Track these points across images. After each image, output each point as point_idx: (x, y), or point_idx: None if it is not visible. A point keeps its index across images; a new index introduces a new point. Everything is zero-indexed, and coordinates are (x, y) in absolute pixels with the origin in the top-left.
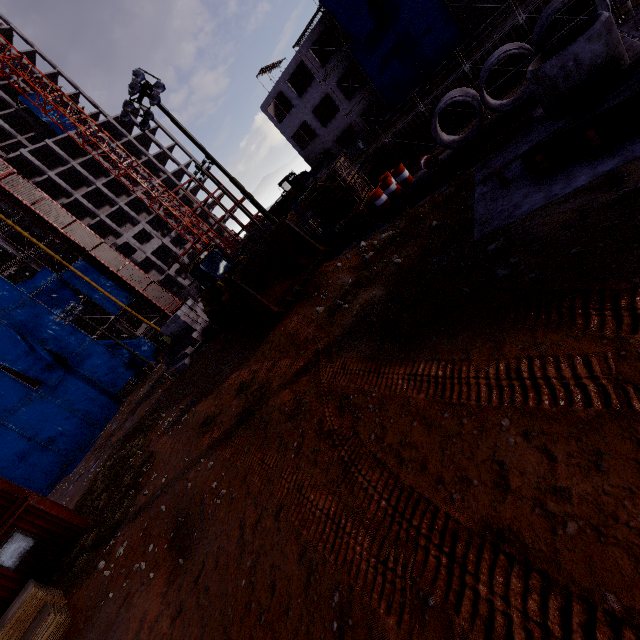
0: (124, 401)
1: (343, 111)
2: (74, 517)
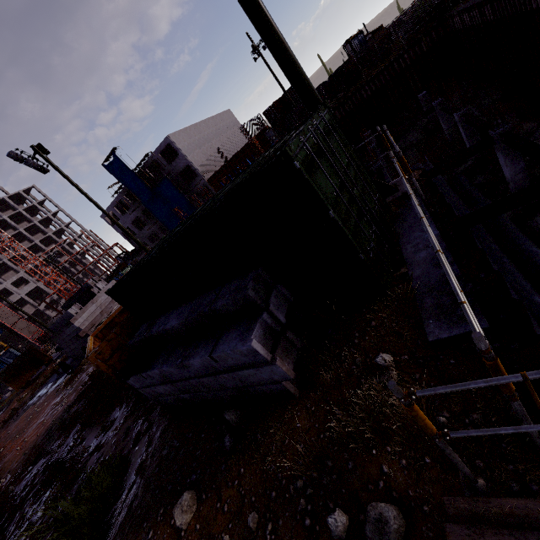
0: None
1: (149, 225)
2: None
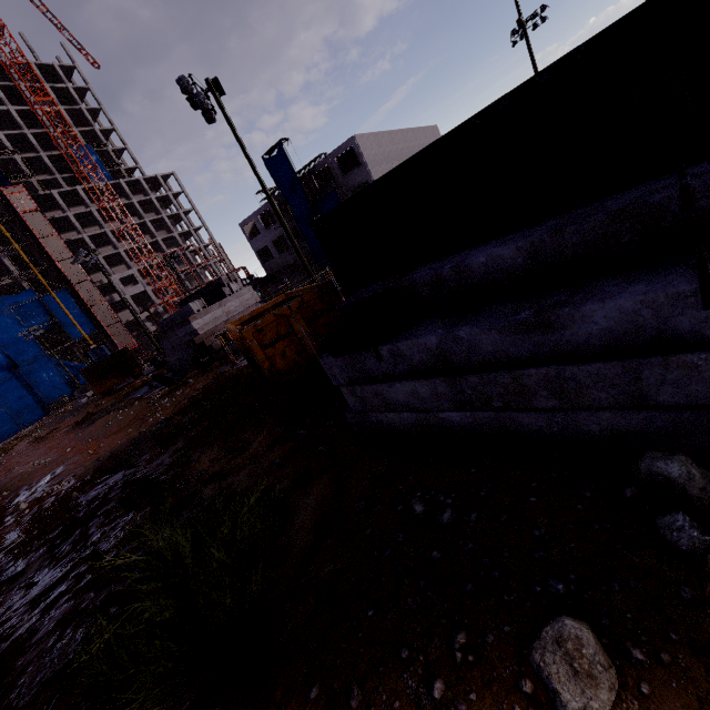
0: (51, 413)
1: (292, 250)
2: None
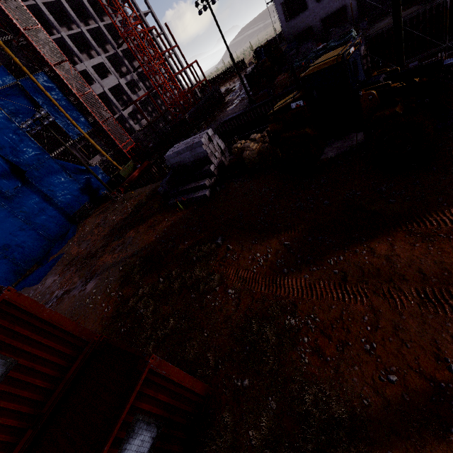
0: (80, 223)
1: None
2: (195, 382)
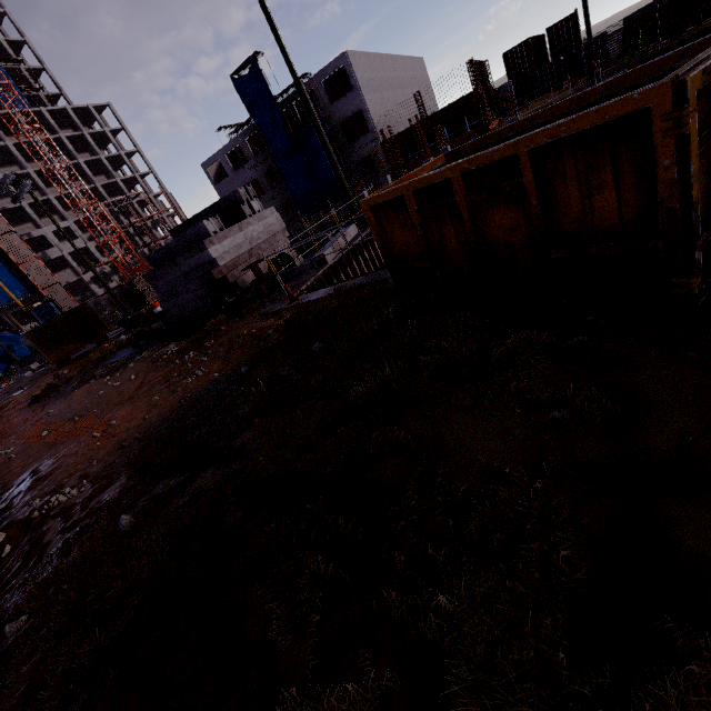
0: None
1: (268, 196)
2: None
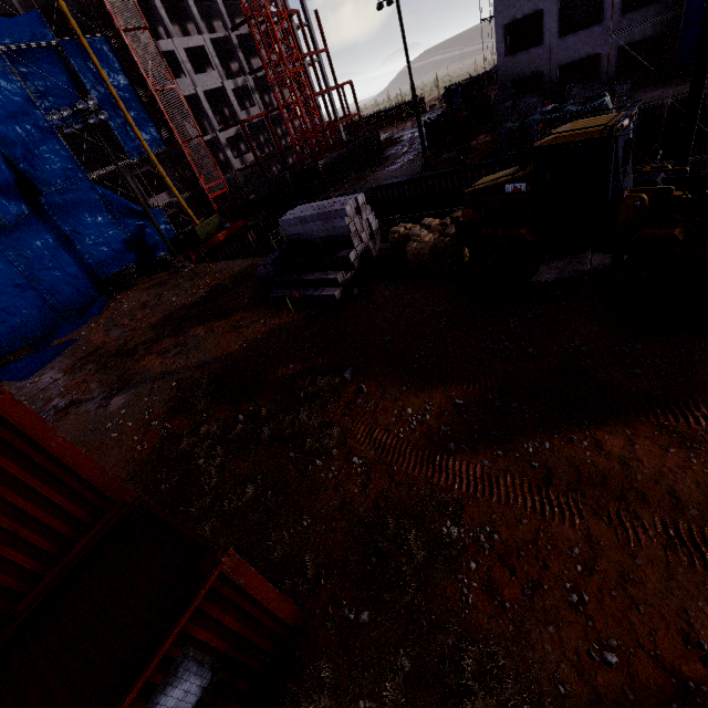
0: (115, 295)
1: (604, 27)
2: (282, 603)
